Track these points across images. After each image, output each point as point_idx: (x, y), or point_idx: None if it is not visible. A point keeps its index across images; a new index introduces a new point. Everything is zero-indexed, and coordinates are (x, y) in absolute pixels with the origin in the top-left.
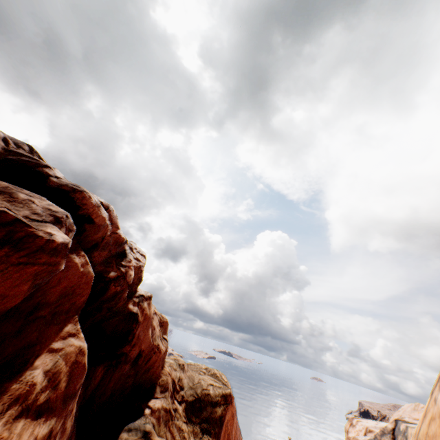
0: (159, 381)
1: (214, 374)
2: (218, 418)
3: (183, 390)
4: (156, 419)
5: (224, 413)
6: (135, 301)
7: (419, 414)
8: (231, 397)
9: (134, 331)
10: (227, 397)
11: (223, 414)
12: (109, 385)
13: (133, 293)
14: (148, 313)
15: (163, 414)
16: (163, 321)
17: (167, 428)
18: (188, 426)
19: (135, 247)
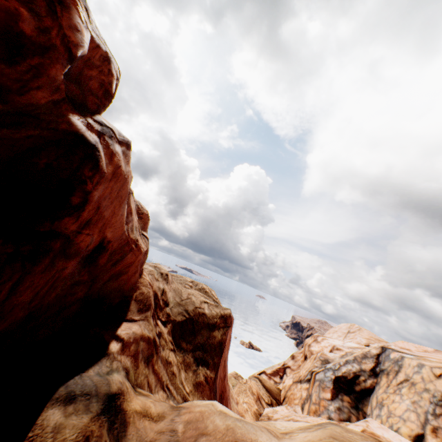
0: (135, 295)
1: (202, 289)
2: (218, 345)
3: (168, 306)
4: (131, 359)
5: (224, 339)
6: (92, 126)
7: (404, 344)
8: (231, 319)
9: (86, 186)
10: (227, 318)
11: (224, 341)
12: (16, 300)
13: (87, 111)
14: (122, 167)
15: (144, 347)
16: (142, 212)
17: (149, 369)
18: (176, 355)
19: (96, 27)
